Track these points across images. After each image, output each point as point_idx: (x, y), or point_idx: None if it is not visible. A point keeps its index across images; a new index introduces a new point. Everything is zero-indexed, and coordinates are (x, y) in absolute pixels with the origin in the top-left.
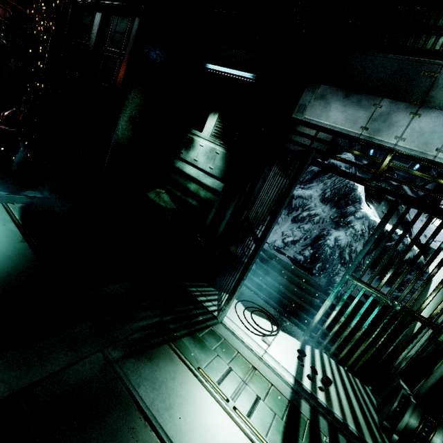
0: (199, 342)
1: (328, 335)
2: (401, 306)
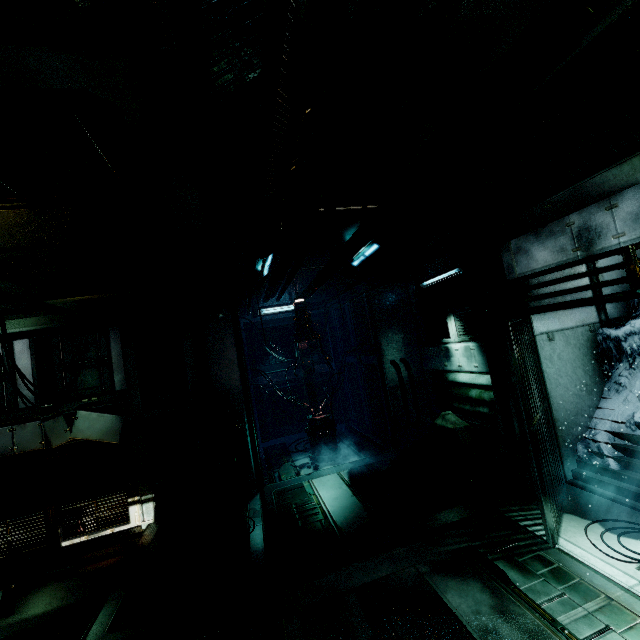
0: (516, 565)
1: None
2: None
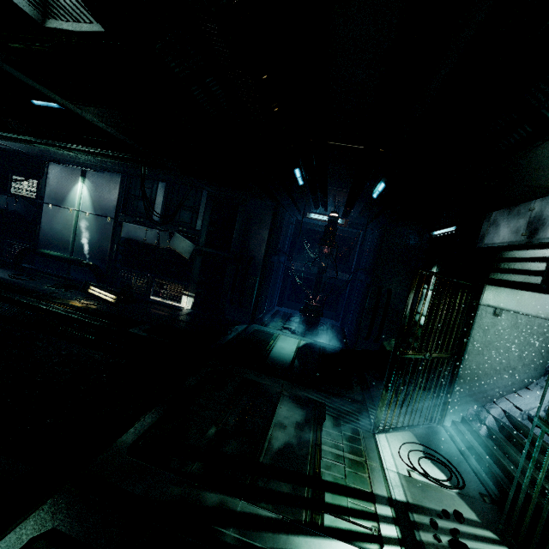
0: (336, 423)
1: (522, 523)
2: None
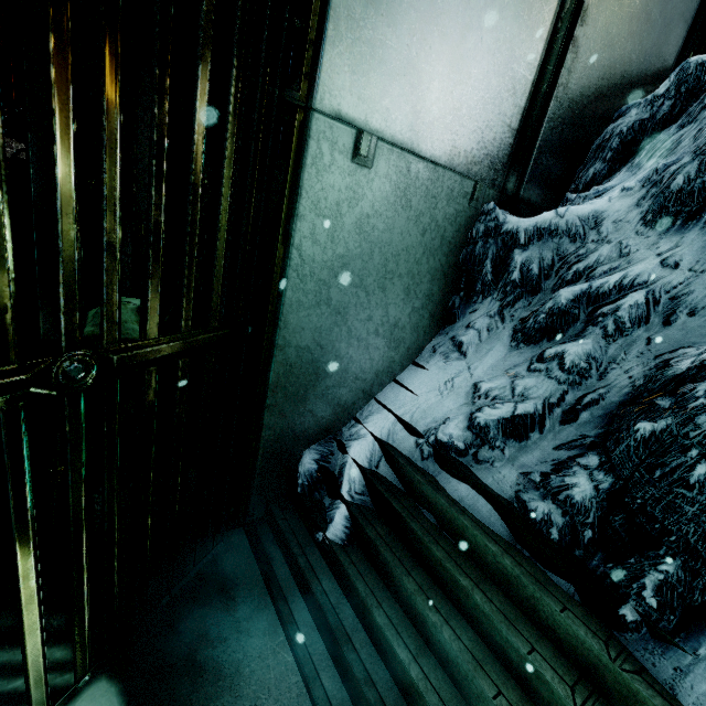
0: None
1: None
2: None
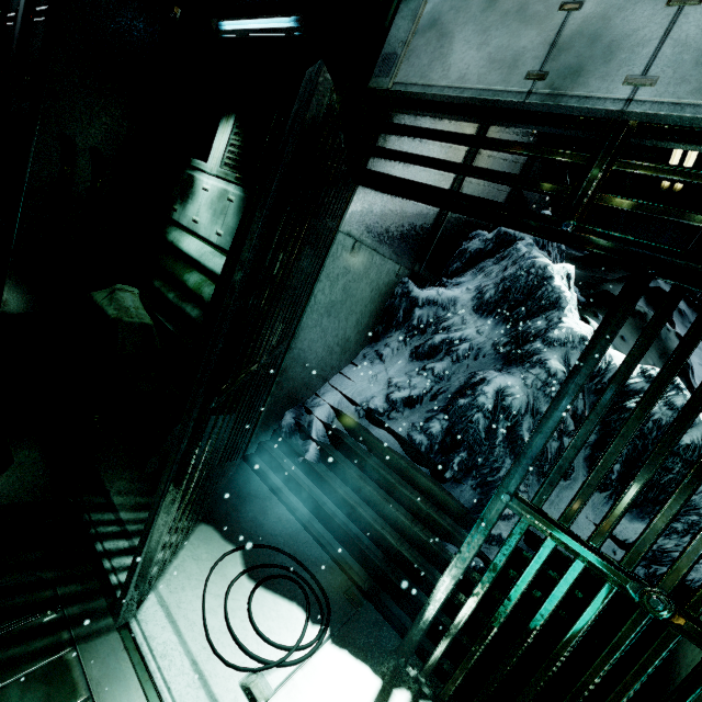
0: None
1: (456, 667)
2: (672, 609)
